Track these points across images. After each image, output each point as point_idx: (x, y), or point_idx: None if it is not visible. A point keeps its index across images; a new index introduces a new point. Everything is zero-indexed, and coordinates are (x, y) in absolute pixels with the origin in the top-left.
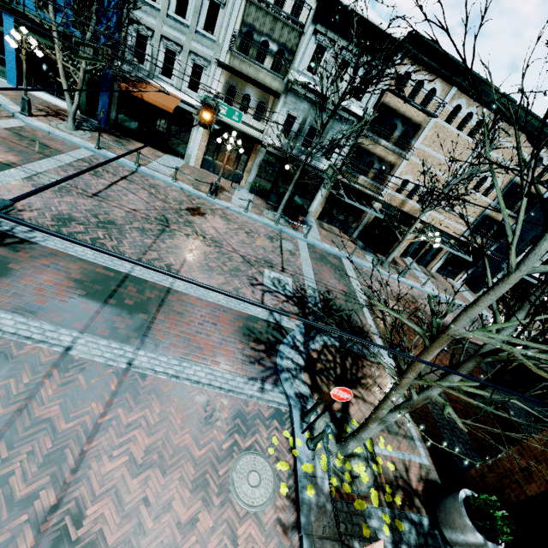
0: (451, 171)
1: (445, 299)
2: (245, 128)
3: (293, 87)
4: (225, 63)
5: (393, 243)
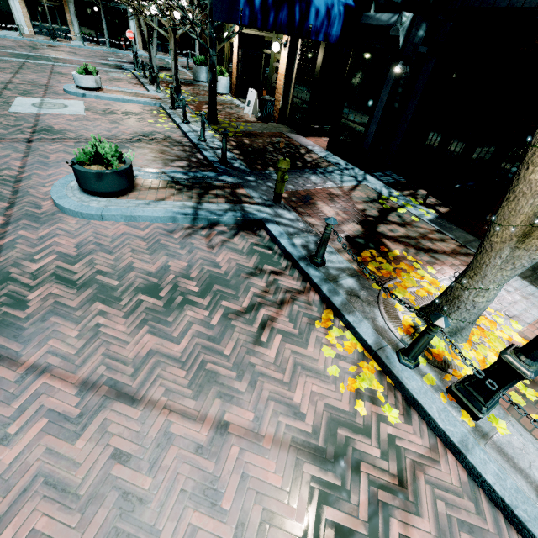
0: None
1: None
2: None
3: None
4: None
5: None
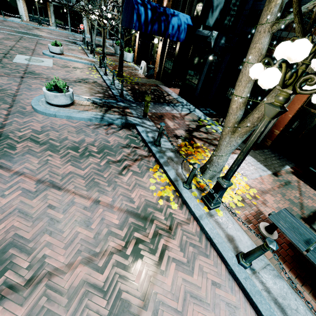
0: None
1: None
2: None
3: None
4: None
5: None
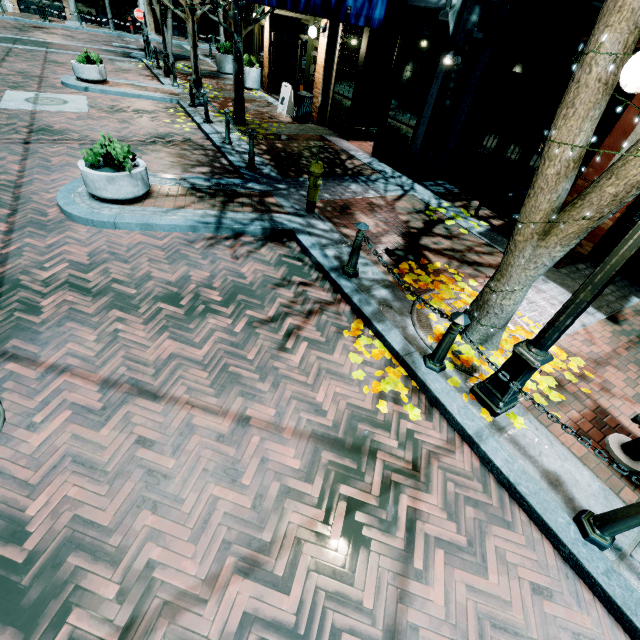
0: None
1: None
2: None
3: None
4: None
5: None
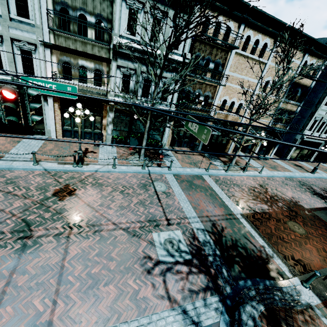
0: (253, 85)
1: (277, 175)
2: (90, 94)
3: (120, 51)
4: (51, 43)
5: (226, 145)
